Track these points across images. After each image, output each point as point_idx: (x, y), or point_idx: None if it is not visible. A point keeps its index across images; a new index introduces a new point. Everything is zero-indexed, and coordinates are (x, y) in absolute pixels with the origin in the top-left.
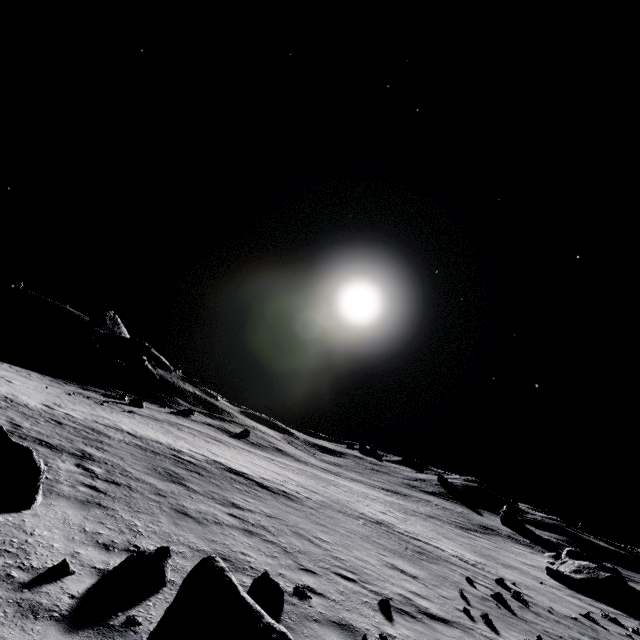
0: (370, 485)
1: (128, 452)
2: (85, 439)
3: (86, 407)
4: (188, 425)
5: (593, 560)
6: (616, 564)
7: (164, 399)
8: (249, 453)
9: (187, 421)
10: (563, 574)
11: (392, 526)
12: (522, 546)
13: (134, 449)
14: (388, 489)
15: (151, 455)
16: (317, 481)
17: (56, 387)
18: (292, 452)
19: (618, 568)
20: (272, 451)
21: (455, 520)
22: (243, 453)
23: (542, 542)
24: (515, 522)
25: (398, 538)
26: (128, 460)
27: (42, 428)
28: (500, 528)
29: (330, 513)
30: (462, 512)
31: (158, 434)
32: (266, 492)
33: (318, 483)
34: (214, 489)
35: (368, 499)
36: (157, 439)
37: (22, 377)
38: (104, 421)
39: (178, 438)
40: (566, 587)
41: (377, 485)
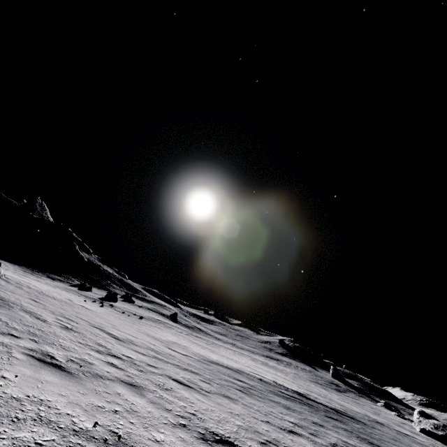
0: (259, 354)
1: (308, 414)
2: (292, 411)
3: (145, 328)
4: (157, 318)
5: (433, 417)
6: (390, 400)
7: (102, 283)
8: (223, 348)
9: (142, 309)
10: (432, 432)
11: (380, 421)
12: (364, 399)
13: (290, 403)
14: (267, 356)
15: (301, 406)
16: (279, 371)
17: (69, 292)
18: (201, 328)
19: (394, 403)
20: (199, 331)
21: (322, 381)
22: (228, 351)
23: (358, 390)
24: (340, 376)
25: (417, 442)
26: (344, 434)
27: (284, 414)
28: (336, 382)
29: (383, 429)
30: (311, 370)
31: (210, 353)
32: (355, 421)
33: (285, 375)
34: (387, 446)
35: (305, 381)
36: (230, 365)
37: (44, 284)
38: (194, 352)
39: (212, 351)
40: (442, 443)
41: (259, 353)
